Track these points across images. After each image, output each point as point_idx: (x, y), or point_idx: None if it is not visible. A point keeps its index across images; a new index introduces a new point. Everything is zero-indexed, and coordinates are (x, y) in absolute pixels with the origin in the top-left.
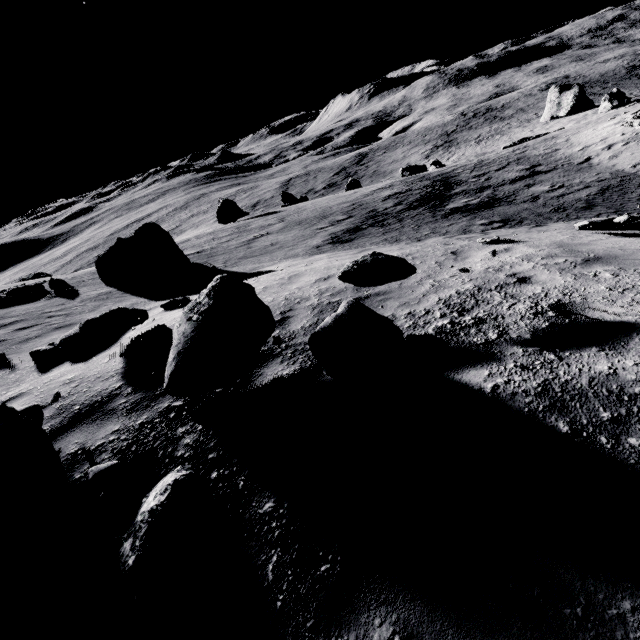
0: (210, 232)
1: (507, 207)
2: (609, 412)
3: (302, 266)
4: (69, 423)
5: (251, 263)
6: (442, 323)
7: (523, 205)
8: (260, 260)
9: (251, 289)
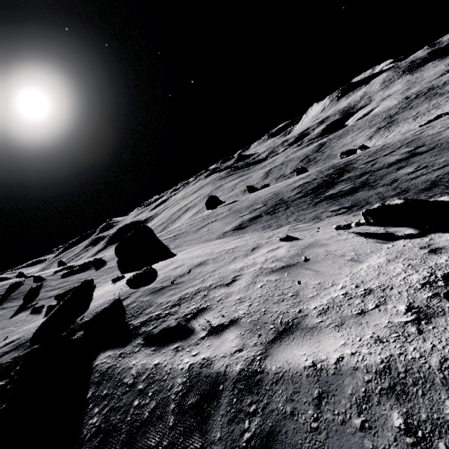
0: (195, 218)
1: (365, 192)
2: (107, 390)
3: (187, 254)
4: (13, 349)
5: (185, 246)
6: (156, 314)
7: (379, 189)
8: (191, 243)
9: (92, 287)
